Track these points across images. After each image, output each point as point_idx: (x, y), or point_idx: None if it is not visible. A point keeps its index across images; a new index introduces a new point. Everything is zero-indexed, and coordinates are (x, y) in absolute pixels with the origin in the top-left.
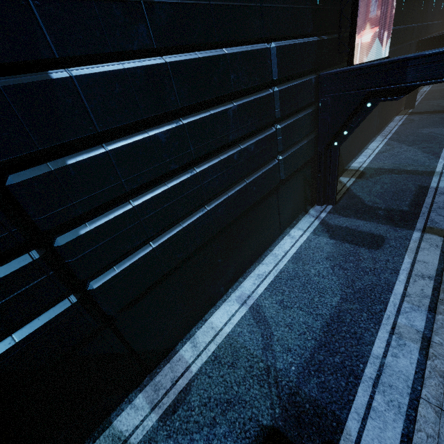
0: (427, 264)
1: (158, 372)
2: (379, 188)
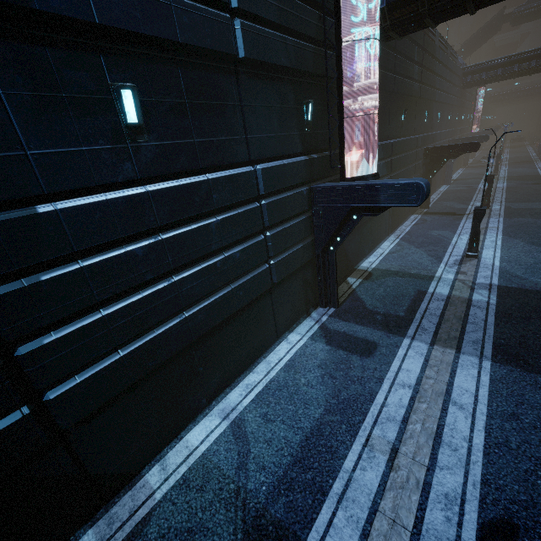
0: (410, 373)
1: (116, 502)
2: (382, 291)
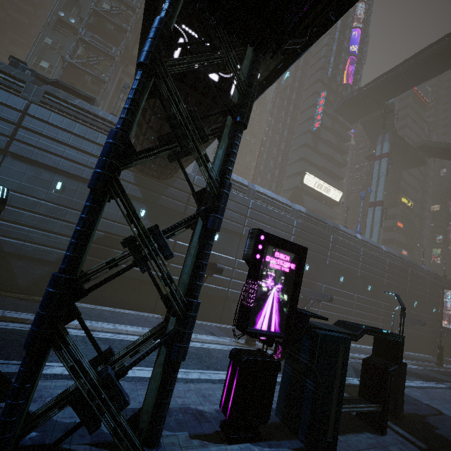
0: None
1: None
2: None
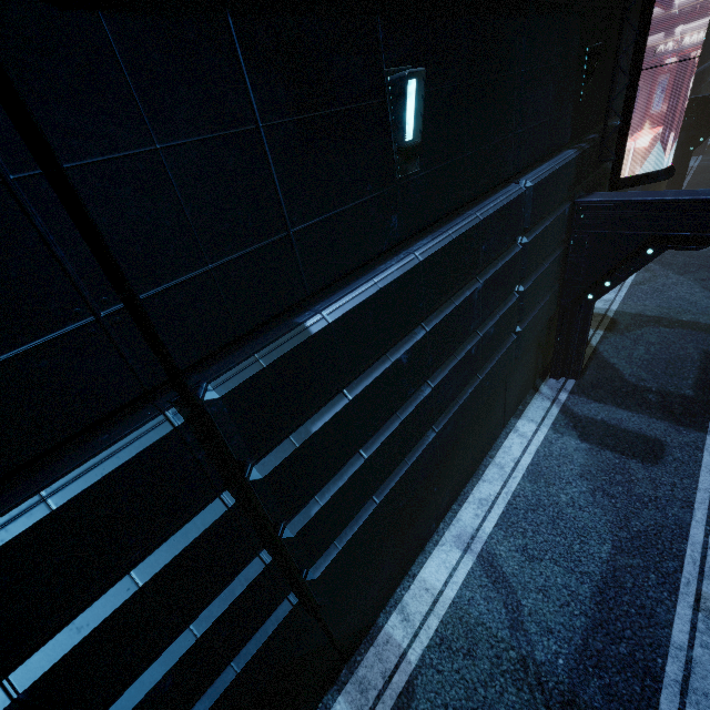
0: None
1: (359, 662)
2: (644, 352)
